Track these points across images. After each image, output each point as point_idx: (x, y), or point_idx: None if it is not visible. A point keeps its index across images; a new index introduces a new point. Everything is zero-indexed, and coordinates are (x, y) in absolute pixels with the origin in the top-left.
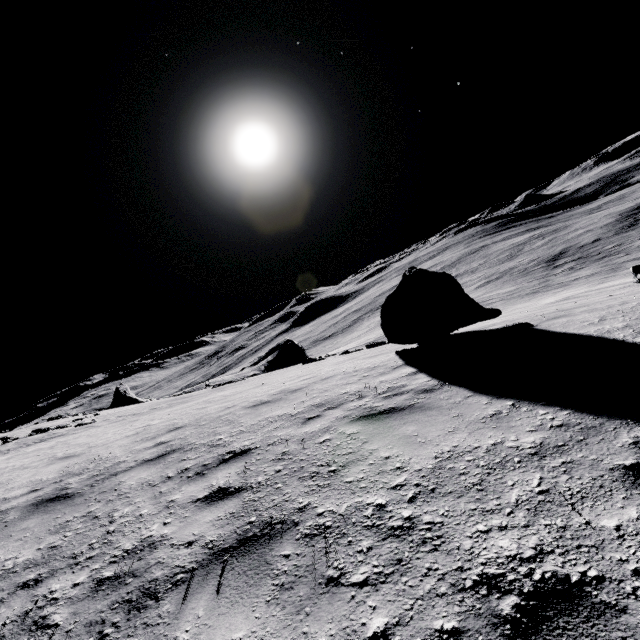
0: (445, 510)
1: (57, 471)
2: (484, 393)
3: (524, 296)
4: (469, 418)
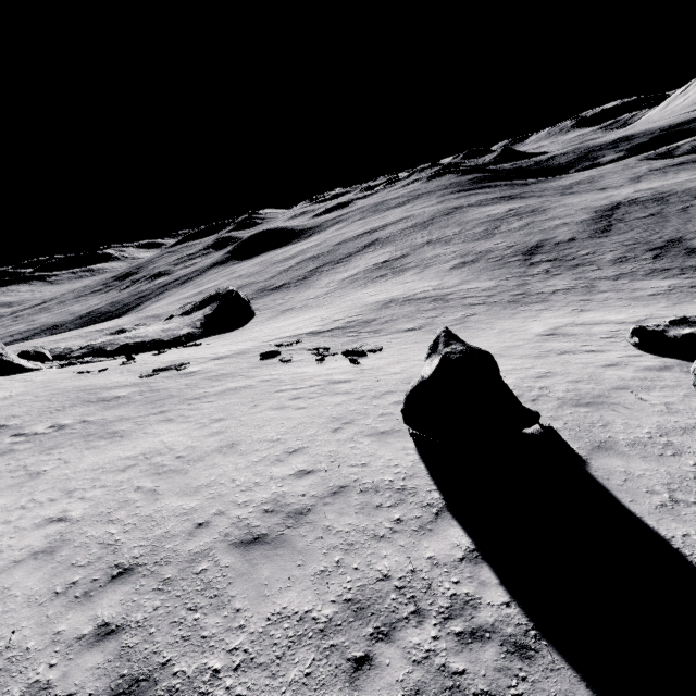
0: None
1: None
2: None
3: (506, 305)
4: None
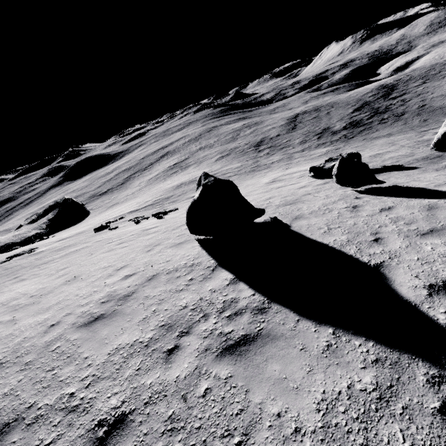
0: None
1: None
2: (307, 317)
3: (248, 173)
4: (313, 351)
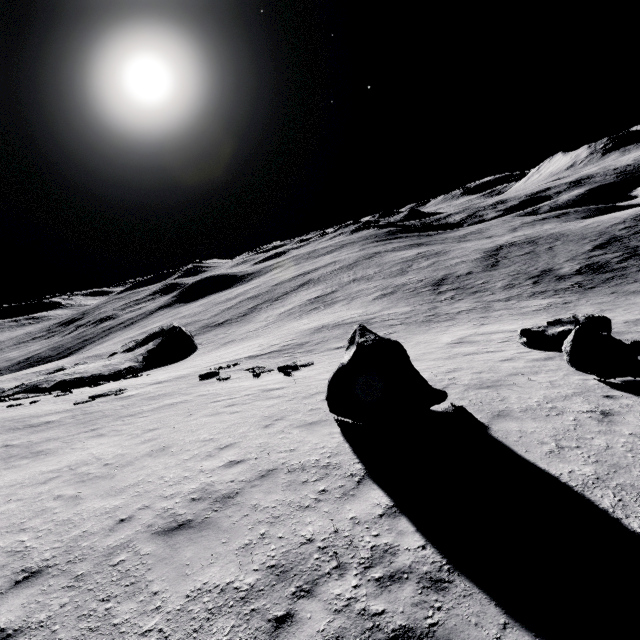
0: None
1: None
2: (522, 623)
3: (421, 324)
4: None
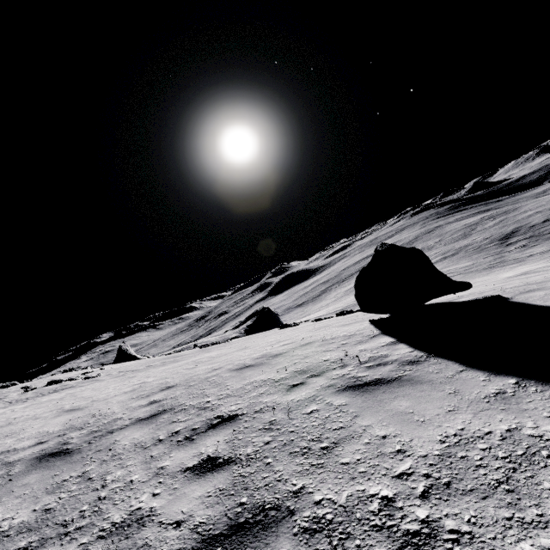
0: (471, 515)
1: (62, 424)
2: (478, 368)
3: (481, 270)
4: (468, 396)
